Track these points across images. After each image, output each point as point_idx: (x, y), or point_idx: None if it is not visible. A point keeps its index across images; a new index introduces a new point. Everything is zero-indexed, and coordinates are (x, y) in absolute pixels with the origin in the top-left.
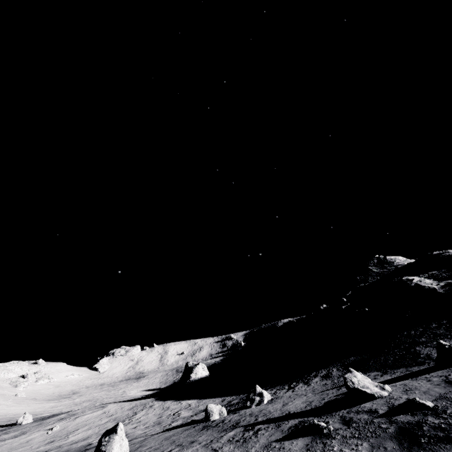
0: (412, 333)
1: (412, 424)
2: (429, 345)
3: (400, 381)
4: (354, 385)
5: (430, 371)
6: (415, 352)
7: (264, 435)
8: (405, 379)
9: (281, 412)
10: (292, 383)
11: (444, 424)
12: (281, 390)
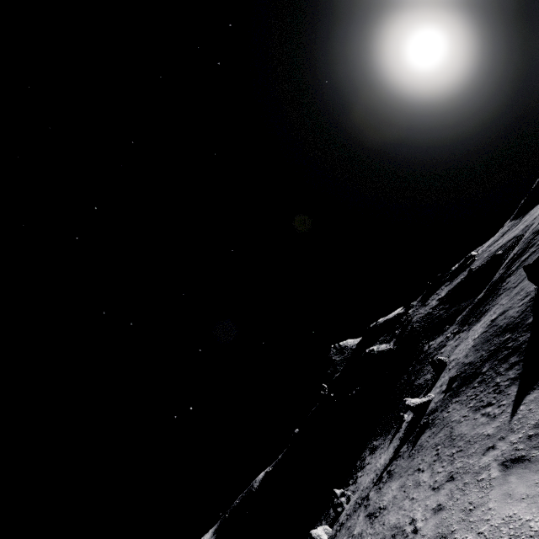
0: (403, 381)
1: (461, 381)
2: (419, 377)
3: (430, 392)
4: (416, 404)
5: (438, 378)
6: (417, 385)
7: (398, 463)
8: (431, 390)
9: (384, 465)
10: (348, 483)
11: (470, 369)
12: (347, 491)
